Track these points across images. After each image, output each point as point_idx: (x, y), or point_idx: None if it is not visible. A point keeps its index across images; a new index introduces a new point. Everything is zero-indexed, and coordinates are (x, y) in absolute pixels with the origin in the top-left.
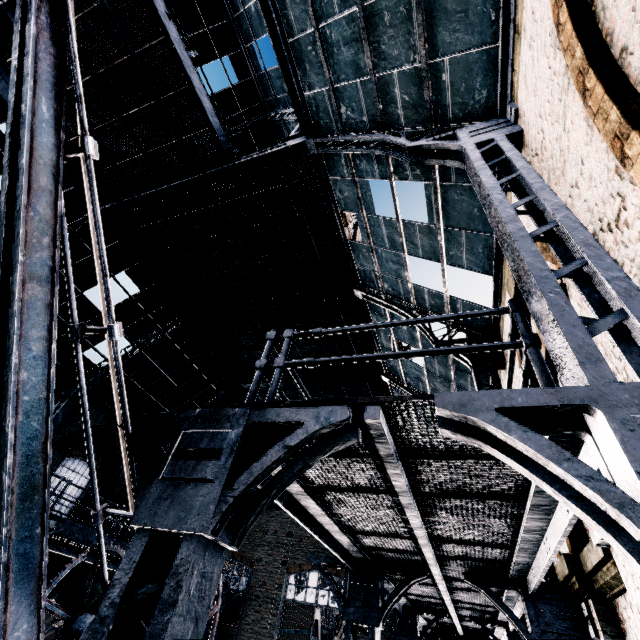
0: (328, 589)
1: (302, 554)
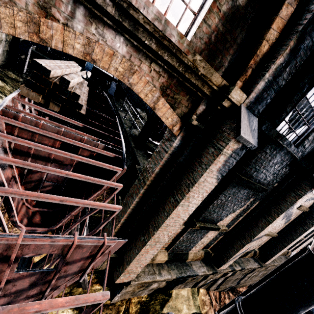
0: None
1: None
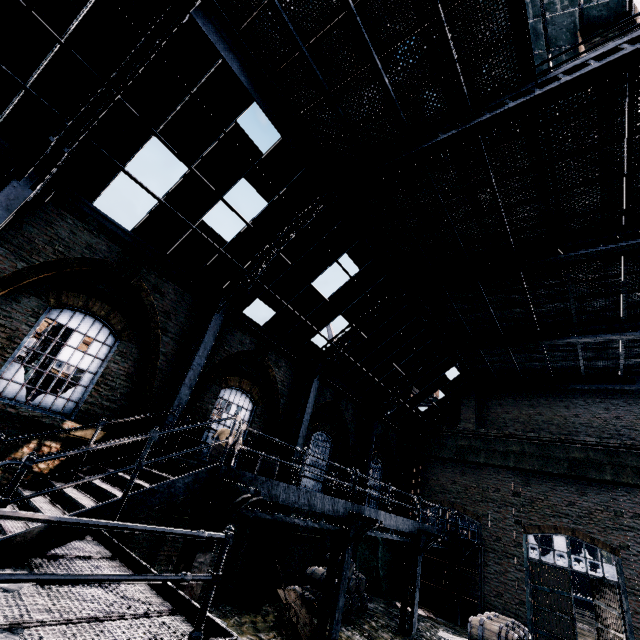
0: (583, 556)
1: (538, 516)
